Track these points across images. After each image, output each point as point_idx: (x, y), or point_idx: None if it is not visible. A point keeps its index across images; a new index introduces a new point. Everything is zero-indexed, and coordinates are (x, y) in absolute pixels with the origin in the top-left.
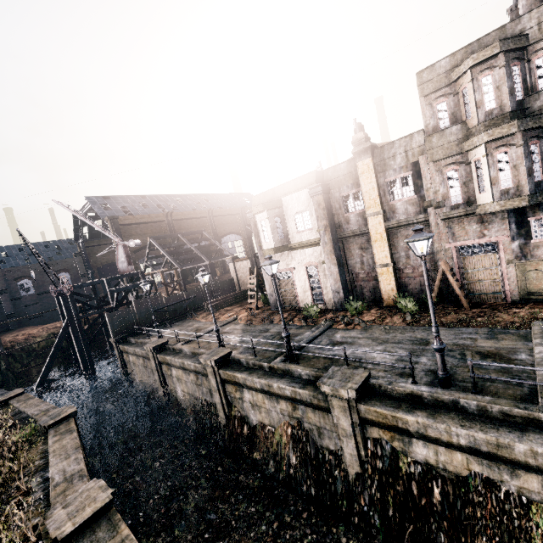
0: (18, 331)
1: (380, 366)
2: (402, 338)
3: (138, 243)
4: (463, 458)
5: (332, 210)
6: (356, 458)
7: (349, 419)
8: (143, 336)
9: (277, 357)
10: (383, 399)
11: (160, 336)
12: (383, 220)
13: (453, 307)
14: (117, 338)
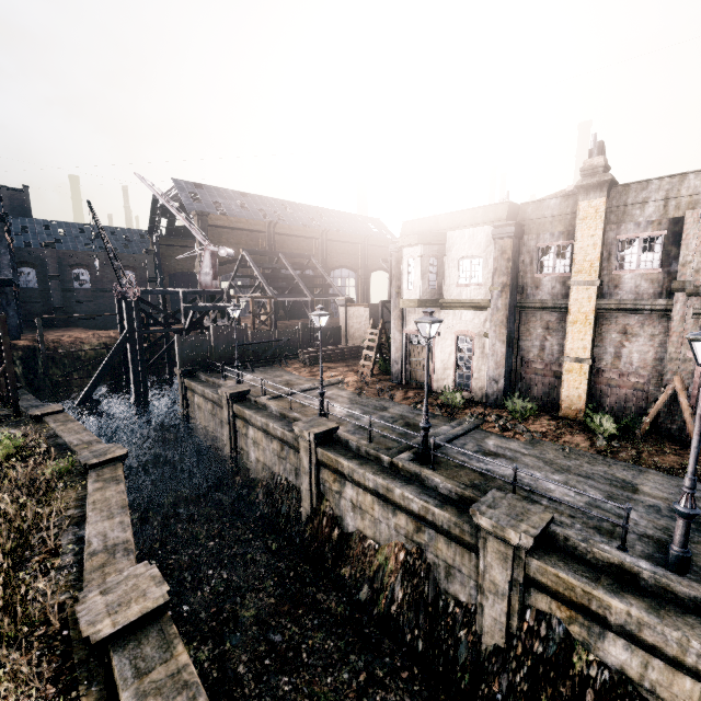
0: (64, 330)
1: (562, 506)
2: (592, 472)
3: (231, 254)
4: (695, 689)
5: (518, 265)
6: (502, 627)
7: (508, 573)
8: (217, 375)
9: (403, 452)
10: (568, 559)
11: (240, 381)
12: (597, 294)
13: (672, 444)
14: (184, 369)
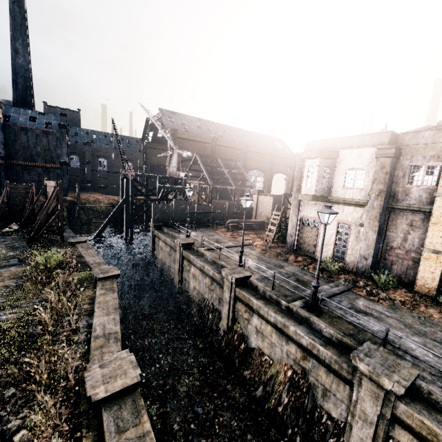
0: (90, 193)
1: (423, 364)
2: None
3: (189, 155)
4: None
5: (393, 177)
6: None
7: (377, 408)
8: (174, 230)
9: (296, 300)
10: (431, 409)
11: (188, 235)
12: None
13: None
14: (155, 224)
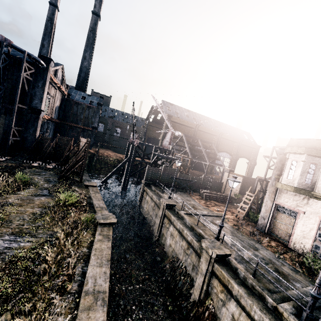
0: (105, 150)
1: None
2: None
3: (180, 135)
4: None
5: None
6: None
7: None
8: (159, 189)
9: (284, 301)
10: None
11: (170, 197)
12: None
13: None
14: (146, 181)
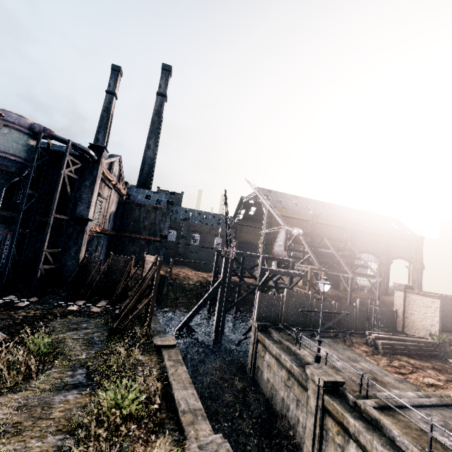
0: (180, 267)
1: None
2: None
3: (300, 233)
4: None
5: None
6: None
7: None
8: (287, 337)
9: None
10: None
11: (319, 357)
12: None
13: None
14: (259, 323)
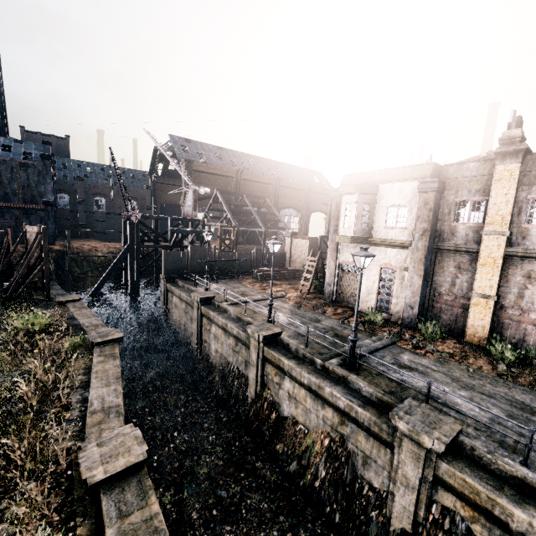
0: (84, 240)
1: (468, 419)
2: (494, 392)
3: (208, 192)
4: None
5: (438, 214)
6: (410, 515)
7: (419, 471)
8: (190, 282)
9: (333, 358)
10: (474, 466)
11: (207, 288)
12: (506, 243)
13: None
14: (167, 276)
